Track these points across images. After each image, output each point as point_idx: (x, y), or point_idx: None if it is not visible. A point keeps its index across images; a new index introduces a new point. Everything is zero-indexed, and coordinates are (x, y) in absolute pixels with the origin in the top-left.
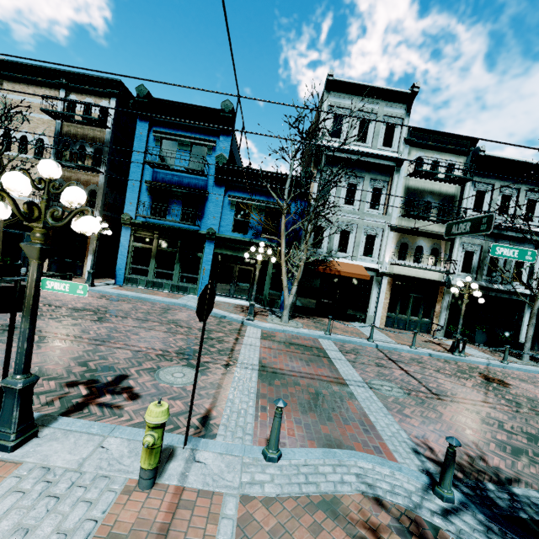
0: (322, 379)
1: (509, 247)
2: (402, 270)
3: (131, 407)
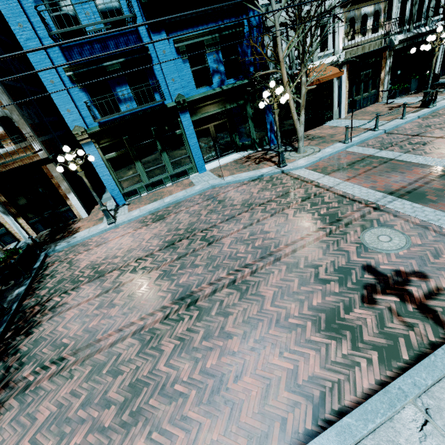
0: (437, 176)
1: None
2: (353, 51)
3: (443, 283)
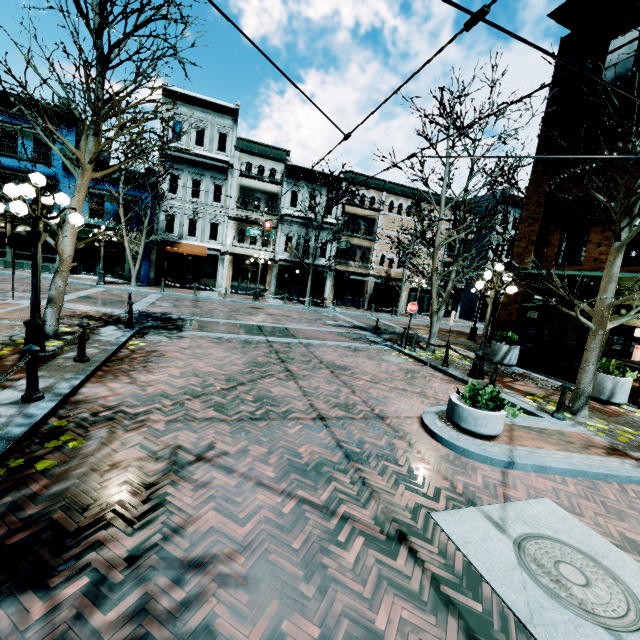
0: (122, 300)
1: (258, 229)
2: (242, 251)
3: None
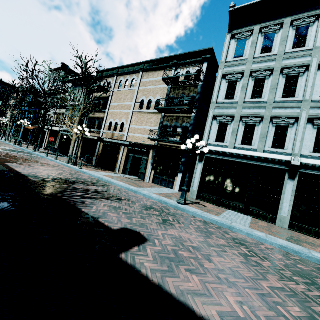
0: None
1: None
2: (55, 128)
3: None
